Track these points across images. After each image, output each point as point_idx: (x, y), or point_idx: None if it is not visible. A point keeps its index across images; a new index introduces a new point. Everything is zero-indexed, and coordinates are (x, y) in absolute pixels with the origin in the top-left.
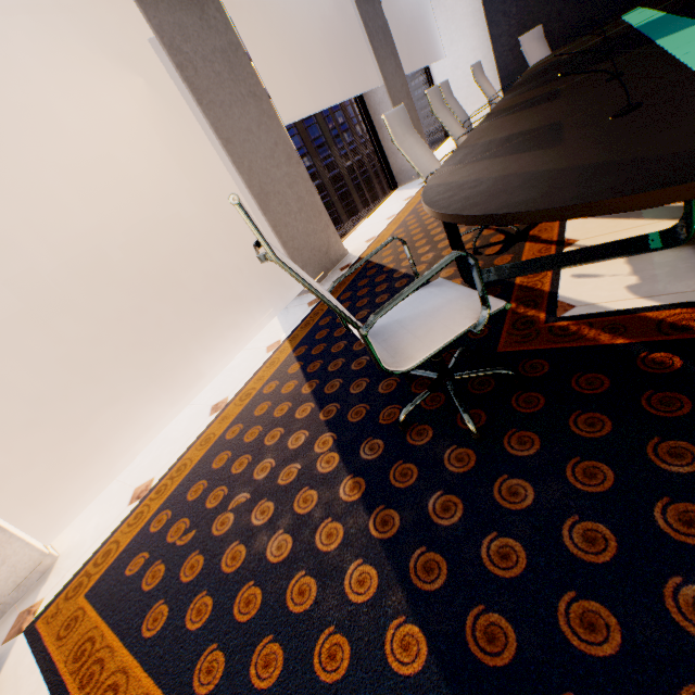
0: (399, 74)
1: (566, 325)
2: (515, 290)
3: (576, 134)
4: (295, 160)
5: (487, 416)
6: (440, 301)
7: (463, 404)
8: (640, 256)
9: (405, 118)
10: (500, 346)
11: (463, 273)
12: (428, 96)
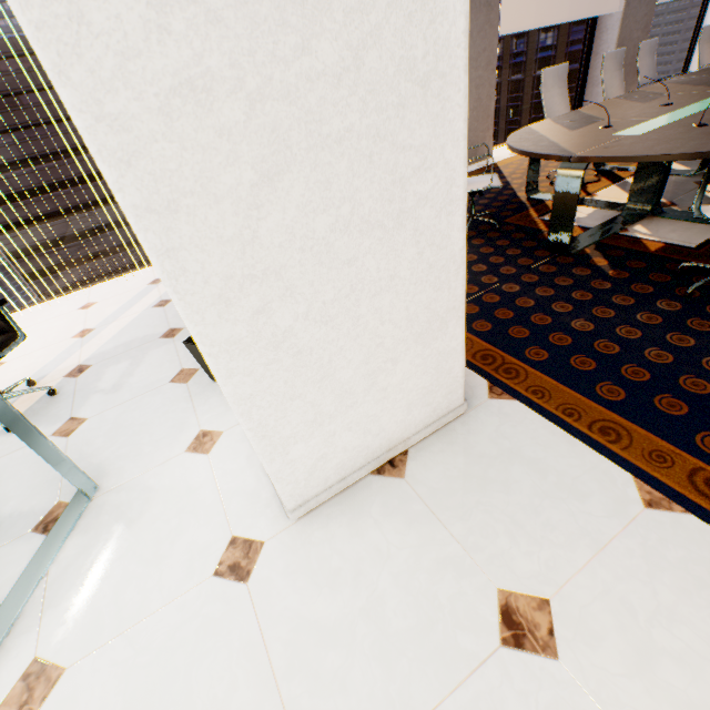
0: (649, 1)
1: (537, 221)
2: (540, 205)
3: (584, 129)
4: (492, 67)
5: (475, 235)
6: (485, 180)
7: (469, 225)
8: (602, 210)
9: (563, 75)
10: (506, 220)
11: (527, 188)
12: (604, 57)
